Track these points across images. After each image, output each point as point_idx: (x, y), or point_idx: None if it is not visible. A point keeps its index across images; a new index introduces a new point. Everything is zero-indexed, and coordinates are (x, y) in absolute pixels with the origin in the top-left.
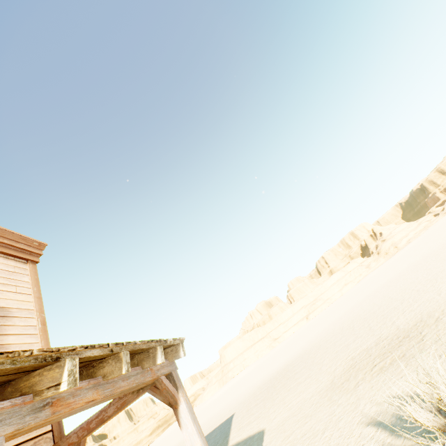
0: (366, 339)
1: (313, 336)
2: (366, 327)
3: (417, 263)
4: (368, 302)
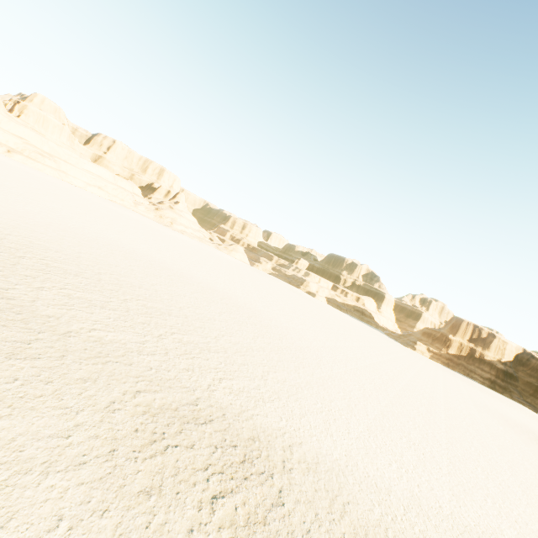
0: (167, 378)
1: (21, 211)
2: (157, 337)
3: (203, 284)
4: (144, 272)
